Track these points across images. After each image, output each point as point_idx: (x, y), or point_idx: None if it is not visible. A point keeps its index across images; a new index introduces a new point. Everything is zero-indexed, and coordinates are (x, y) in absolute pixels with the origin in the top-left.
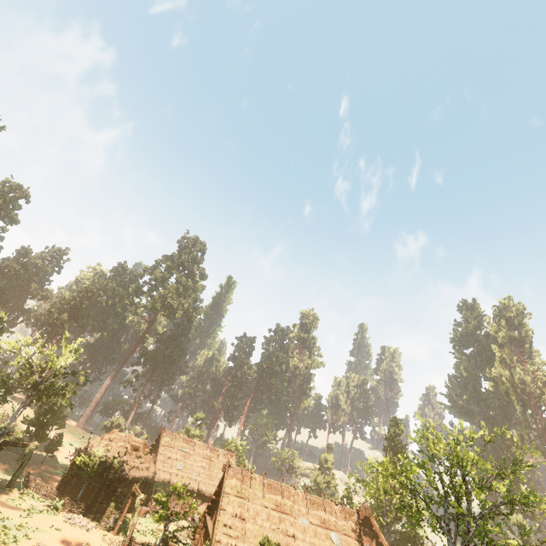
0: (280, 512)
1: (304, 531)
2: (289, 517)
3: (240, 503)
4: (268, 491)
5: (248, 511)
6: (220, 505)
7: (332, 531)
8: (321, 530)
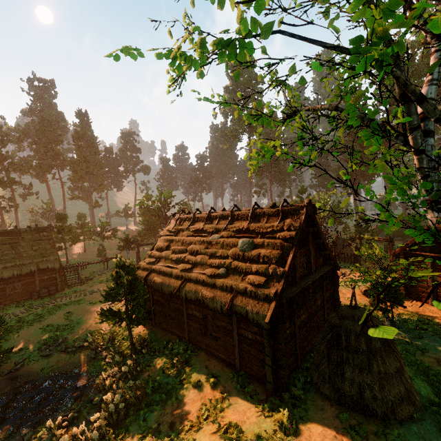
0: (197, 236)
1: (212, 246)
2: (201, 238)
3: (165, 239)
4: (195, 223)
5: (171, 243)
6: (154, 245)
7: (244, 238)
8: (230, 240)
